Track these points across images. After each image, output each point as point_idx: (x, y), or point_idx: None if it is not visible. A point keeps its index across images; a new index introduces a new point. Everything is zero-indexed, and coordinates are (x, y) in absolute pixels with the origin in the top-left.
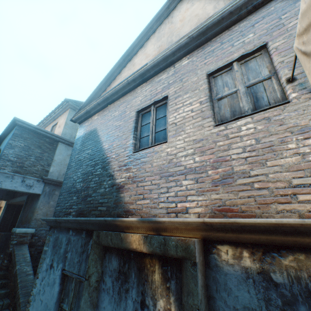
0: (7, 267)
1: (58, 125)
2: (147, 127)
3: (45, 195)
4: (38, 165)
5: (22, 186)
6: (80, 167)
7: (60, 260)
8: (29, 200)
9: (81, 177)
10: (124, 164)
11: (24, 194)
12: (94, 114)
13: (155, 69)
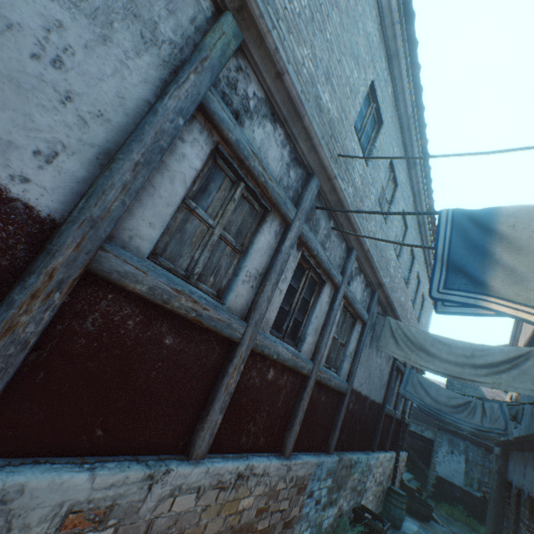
0: None
1: None
2: None
3: None
4: None
5: None
6: None
7: (461, 452)
8: None
9: None
10: None
11: None
12: None
13: None
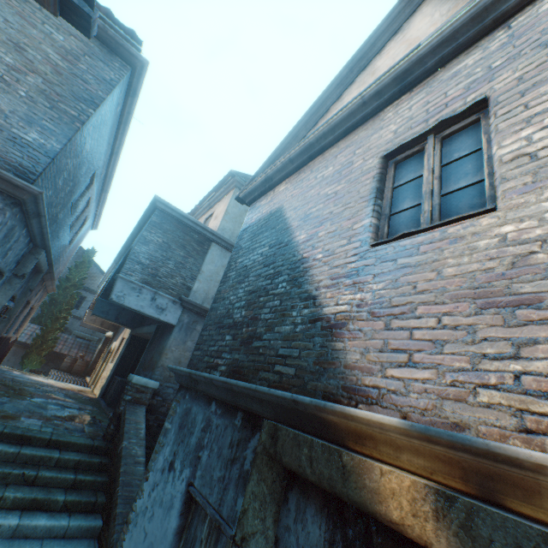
0: (112, 438)
1: (213, 216)
2: (411, 187)
3: (181, 328)
4: (177, 277)
5: (150, 307)
6: (245, 279)
7: (188, 460)
8: (159, 333)
9: (245, 298)
10: (346, 271)
11: (153, 322)
12: (279, 182)
13: (440, 52)
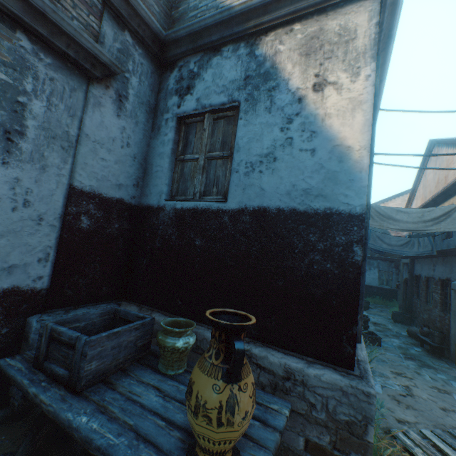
0: None
1: None
2: None
3: None
4: None
5: None
6: None
7: (375, 268)
8: None
9: None
10: None
11: None
12: None
13: None
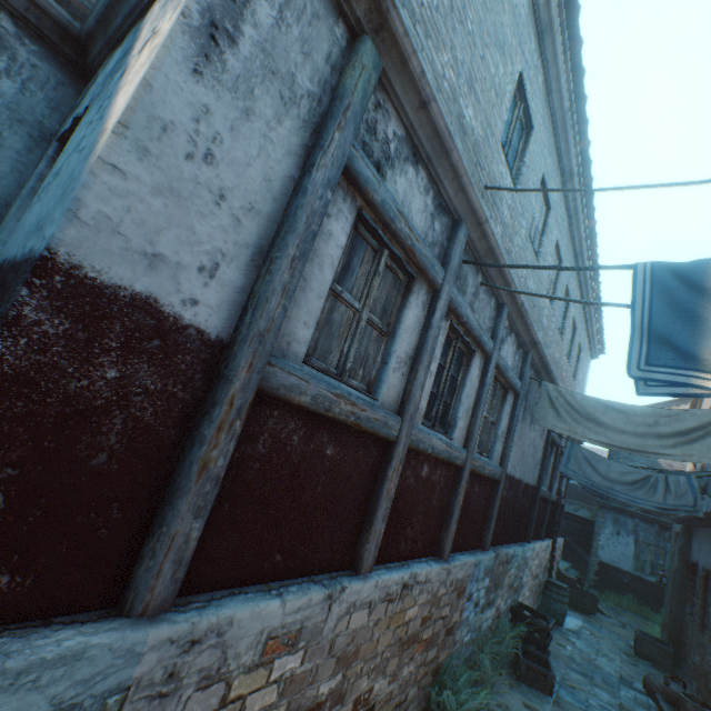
0: None
1: None
2: None
3: None
4: None
5: None
6: None
7: (629, 533)
8: None
9: None
10: None
11: None
12: None
13: None
